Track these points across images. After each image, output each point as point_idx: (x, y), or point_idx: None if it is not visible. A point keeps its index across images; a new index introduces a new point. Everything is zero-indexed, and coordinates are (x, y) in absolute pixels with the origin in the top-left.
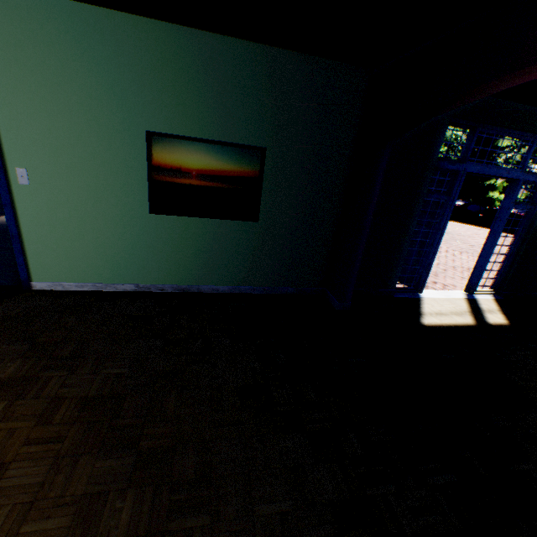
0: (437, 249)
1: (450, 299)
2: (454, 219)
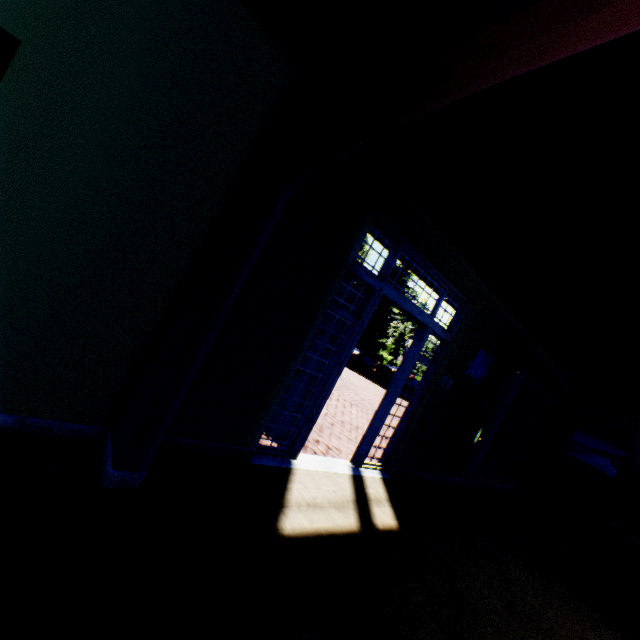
0: (330, 392)
1: (333, 475)
2: (350, 367)
